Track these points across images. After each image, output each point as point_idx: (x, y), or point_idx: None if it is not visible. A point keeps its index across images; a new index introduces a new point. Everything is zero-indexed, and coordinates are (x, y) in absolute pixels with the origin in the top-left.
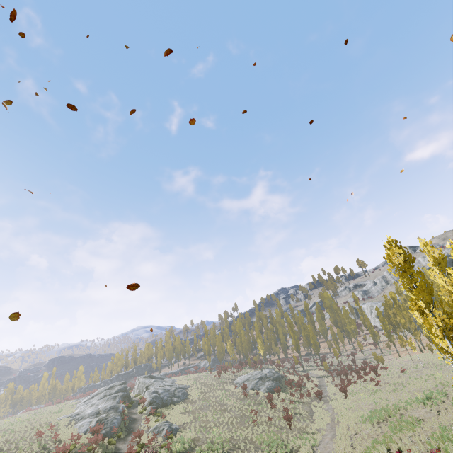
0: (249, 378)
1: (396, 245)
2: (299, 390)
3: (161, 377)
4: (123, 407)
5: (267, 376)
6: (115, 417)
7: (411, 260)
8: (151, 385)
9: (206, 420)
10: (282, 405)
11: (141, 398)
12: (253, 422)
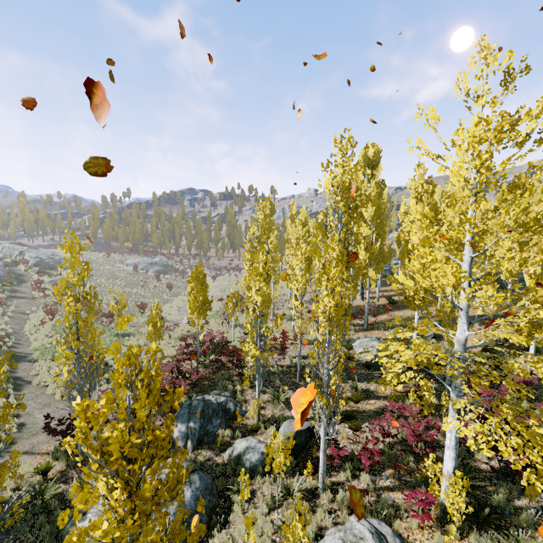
0: (140, 262)
1: (270, 203)
2: (182, 275)
3: (34, 247)
4: (3, 264)
5: (157, 263)
6: (0, 270)
7: (273, 214)
8: (26, 251)
9: (100, 282)
10: (167, 281)
11: (24, 260)
12: (142, 286)
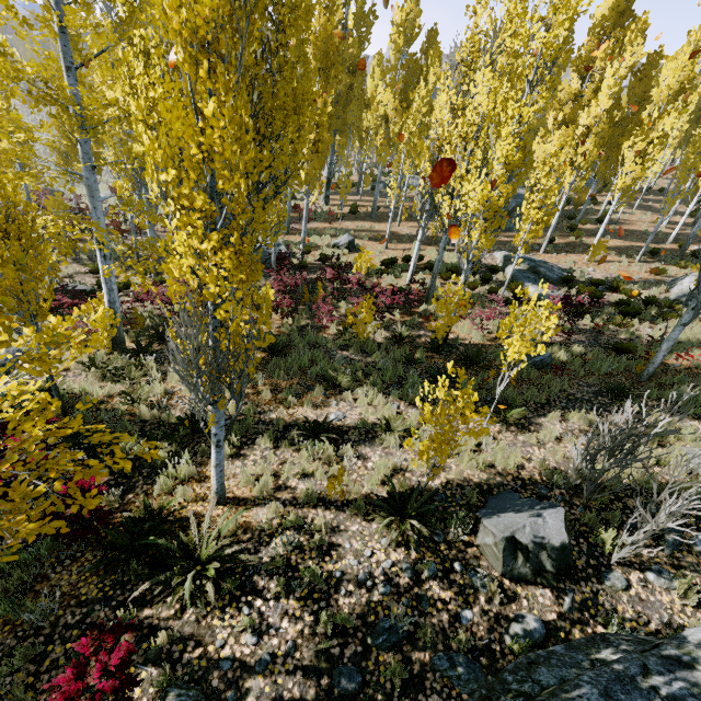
0: None
1: None
2: None
3: None
4: None
5: None
6: None
7: None
8: None
9: None
10: None
11: None
12: None
